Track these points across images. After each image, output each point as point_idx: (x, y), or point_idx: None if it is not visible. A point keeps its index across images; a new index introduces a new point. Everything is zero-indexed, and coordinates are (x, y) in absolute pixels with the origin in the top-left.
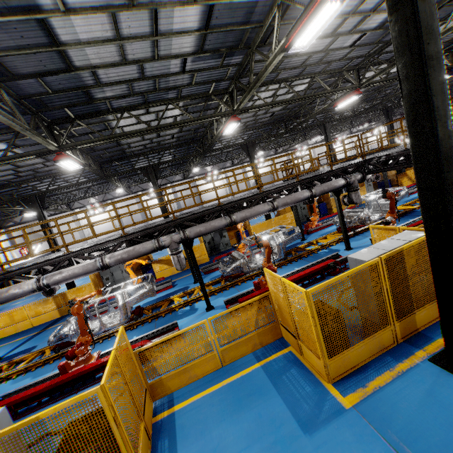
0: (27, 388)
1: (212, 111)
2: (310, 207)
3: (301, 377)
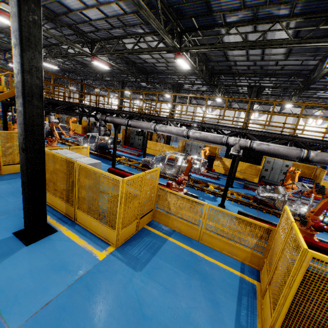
0: None
1: None
2: None
3: None
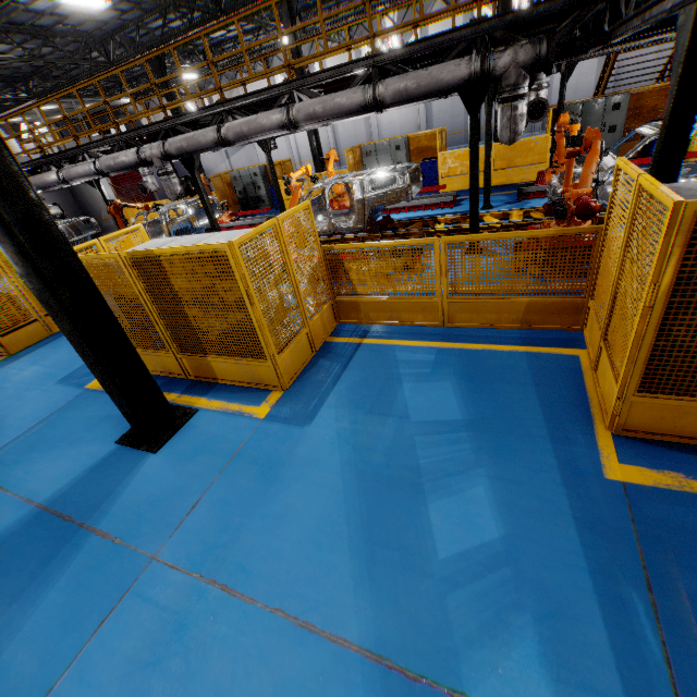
0: None
1: None
2: None
3: None
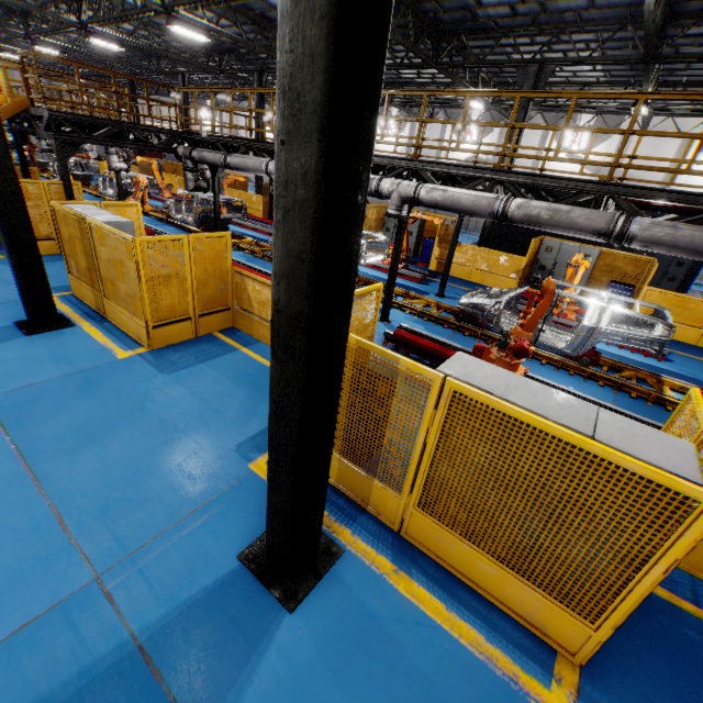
0: None
1: None
2: None
3: None
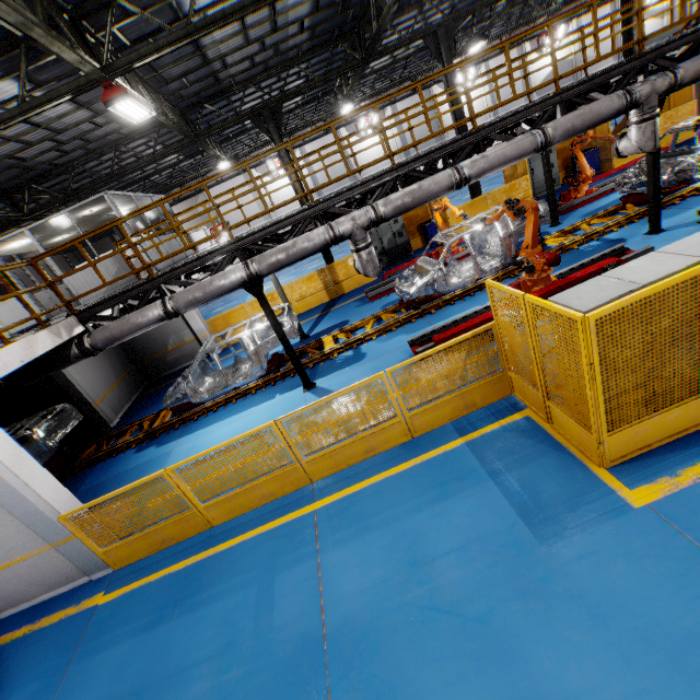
0: (436, 332)
1: None
2: None
3: None
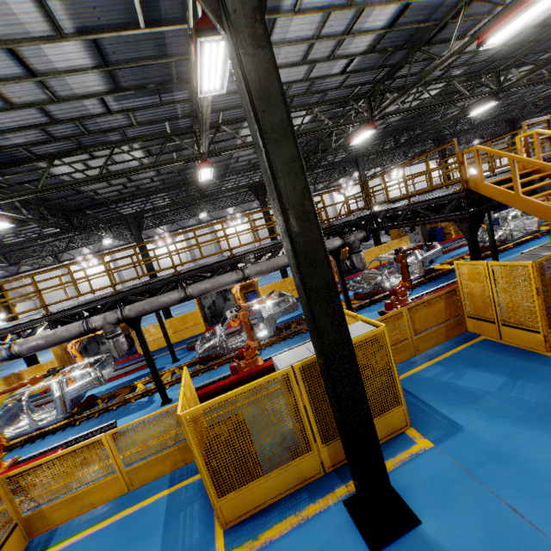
0: None
1: (190, 151)
2: (341, 262)
3: (198, 516)
